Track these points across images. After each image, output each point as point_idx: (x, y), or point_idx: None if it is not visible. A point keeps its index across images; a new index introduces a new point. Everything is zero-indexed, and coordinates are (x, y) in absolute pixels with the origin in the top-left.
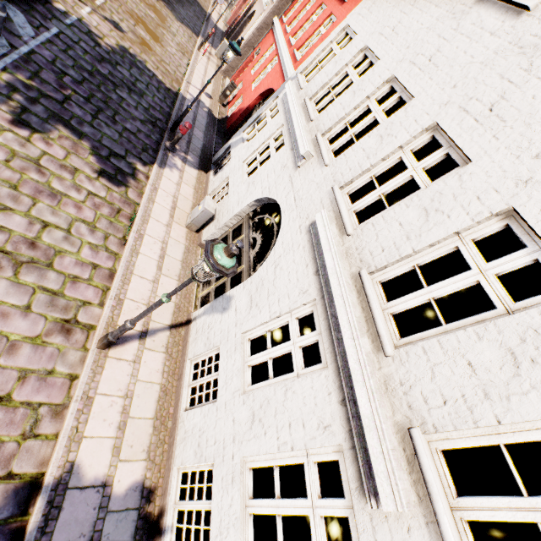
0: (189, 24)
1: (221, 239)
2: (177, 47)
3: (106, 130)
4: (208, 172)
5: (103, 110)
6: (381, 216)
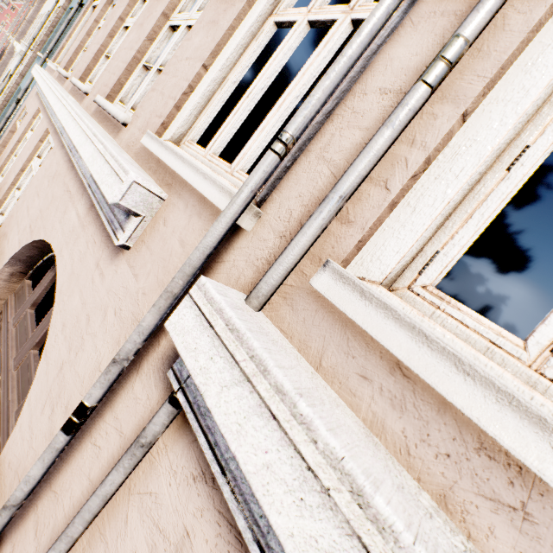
0: None
1: None
2: None
3: None
4: None
5: None
6: None
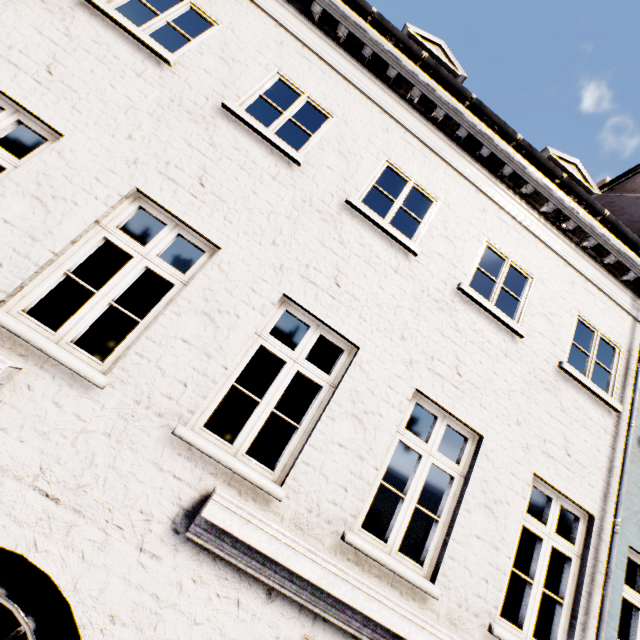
0: None
1: None
2: None
3: None
4: None
5: None
6: (310, 446)
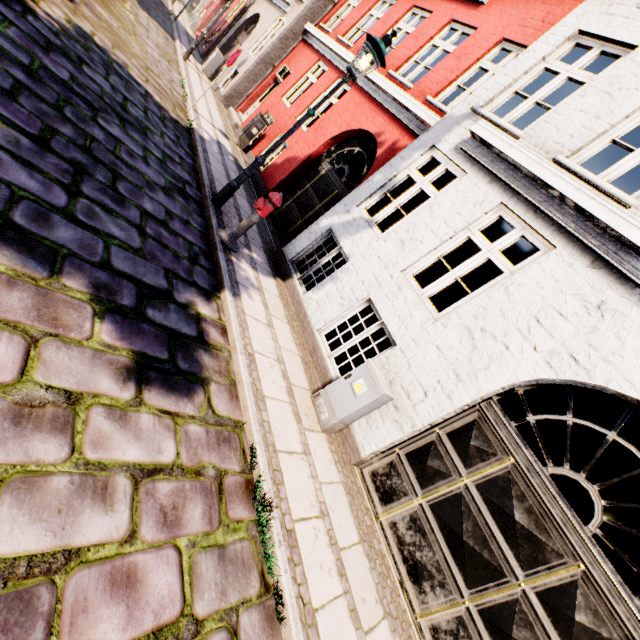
0: (157, 18)
1: (419, 453)
2: (157, 50)
3: (110, 225)
4: (287, 277)
5: (86, 169)
6: None
